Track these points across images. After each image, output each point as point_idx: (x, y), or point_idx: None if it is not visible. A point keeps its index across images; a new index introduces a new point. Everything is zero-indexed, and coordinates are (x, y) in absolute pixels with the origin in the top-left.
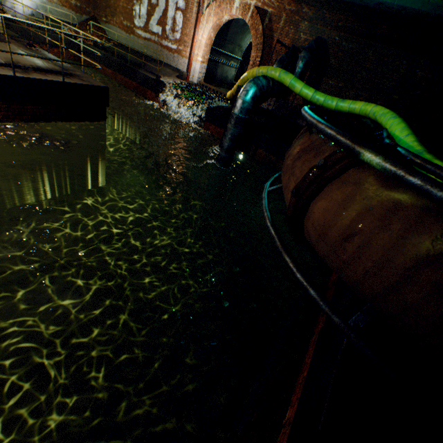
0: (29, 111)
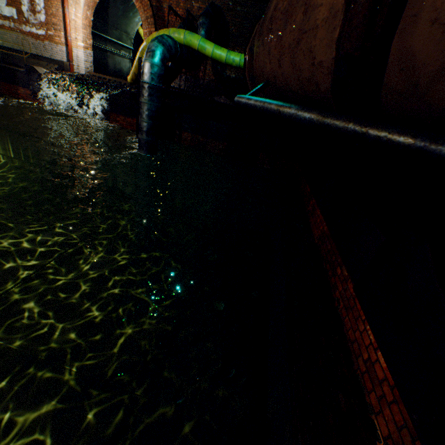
0: None
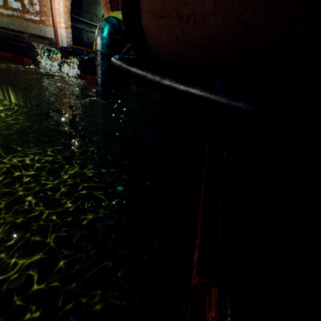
0: None
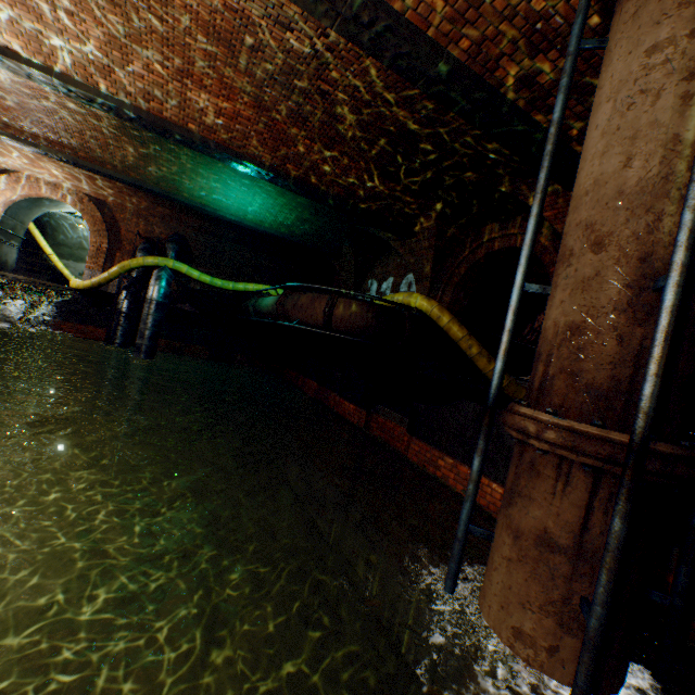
0: None
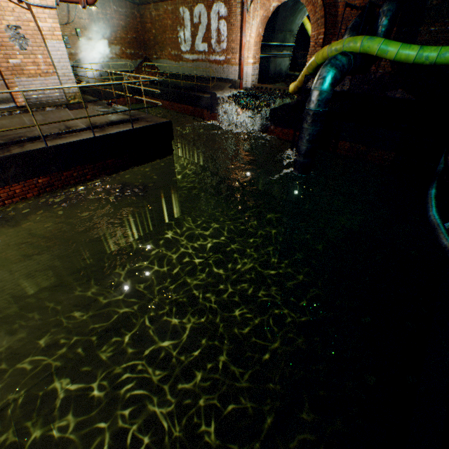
0: (110, 164)
